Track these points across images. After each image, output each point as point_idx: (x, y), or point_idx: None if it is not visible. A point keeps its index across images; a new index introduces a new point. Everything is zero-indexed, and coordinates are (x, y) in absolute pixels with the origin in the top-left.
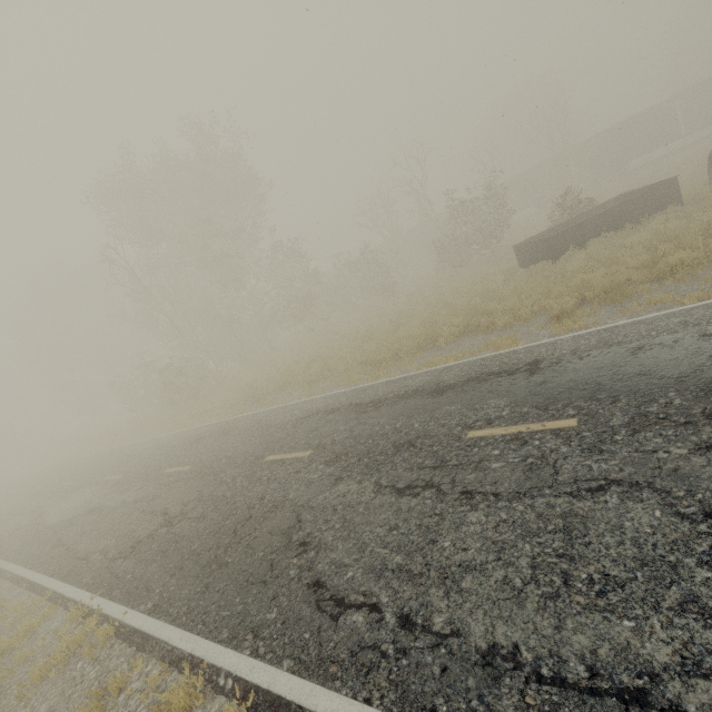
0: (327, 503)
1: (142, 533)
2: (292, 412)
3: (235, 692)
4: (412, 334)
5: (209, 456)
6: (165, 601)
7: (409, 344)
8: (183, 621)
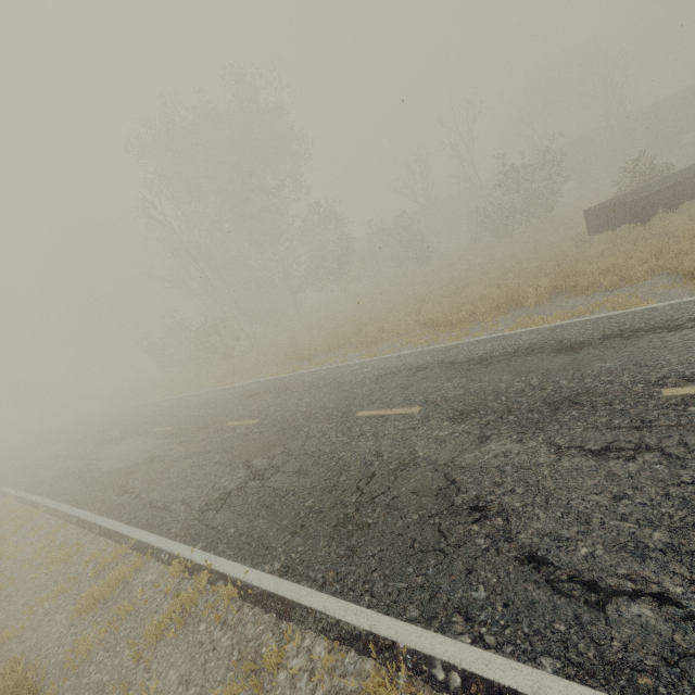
0: (484, 463)
1: (228, 485)
2: (361, 370)
3: (470, 692)
4: (484, 296)
5: (277, 411)
6: (297, 562)
7: (488, 305)
8: (336, 589)
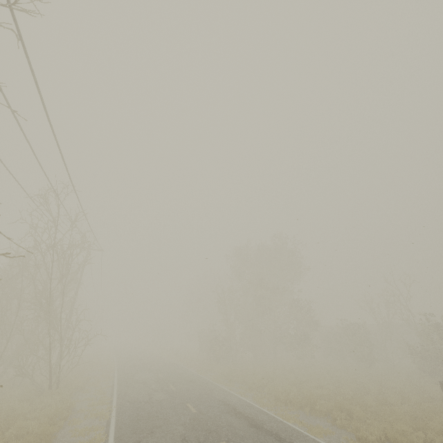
0: (171, 427)
1: (140, 399)
2: (222, 394)
3: None
4: (308, 395)
5: (182, 390)
6: (121, 420)
7: (296, 399)
8: (117, 426)
